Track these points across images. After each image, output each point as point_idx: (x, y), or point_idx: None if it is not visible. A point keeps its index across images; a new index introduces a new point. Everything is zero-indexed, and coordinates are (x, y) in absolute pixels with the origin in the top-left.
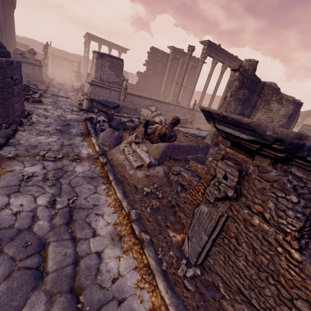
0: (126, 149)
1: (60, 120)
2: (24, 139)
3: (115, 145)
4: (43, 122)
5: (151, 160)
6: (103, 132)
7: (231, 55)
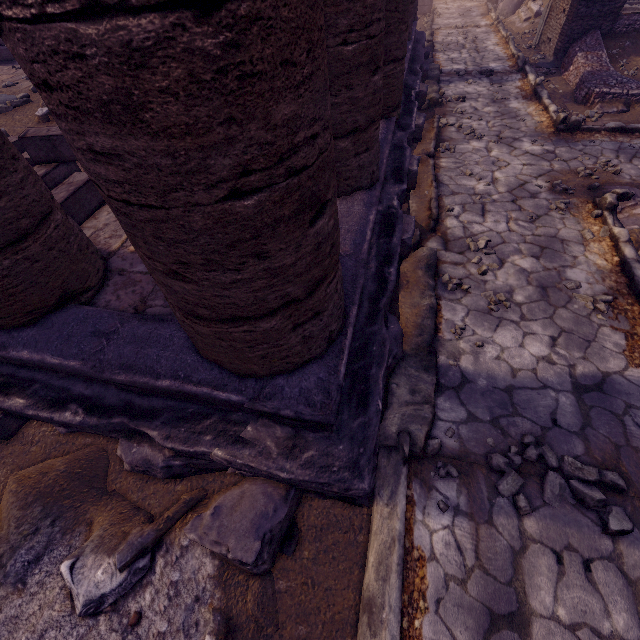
0: (521, 9)
1: (461, 9)
2: (440, 22)
3: (513, 14)
4: (447, 13)
5: (540, 10)
6: (503, 2)
7: None
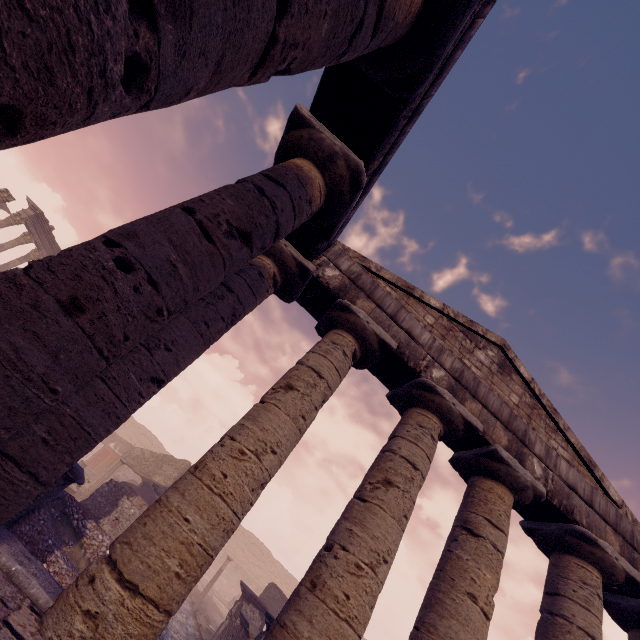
0: None
1: None
2: None
3: None
4: None
5: None
6: None
7: (58, 250)
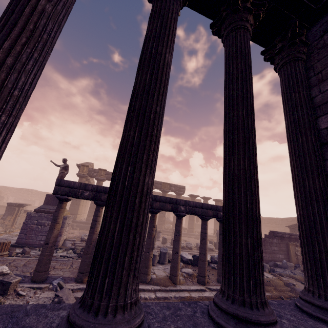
0: None
1: None
2: None
3: None
4: None
5: None
6: None
7: None
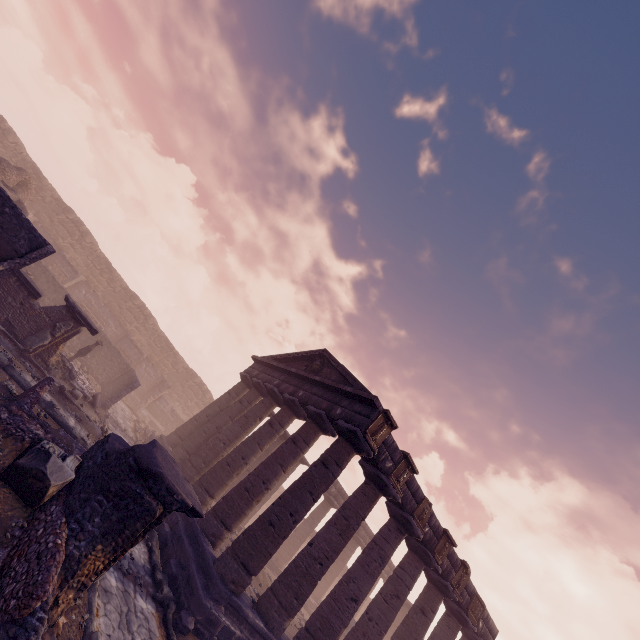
0: None
1: None
2: None
3: None
4: None
5: None
6: None
7: None
